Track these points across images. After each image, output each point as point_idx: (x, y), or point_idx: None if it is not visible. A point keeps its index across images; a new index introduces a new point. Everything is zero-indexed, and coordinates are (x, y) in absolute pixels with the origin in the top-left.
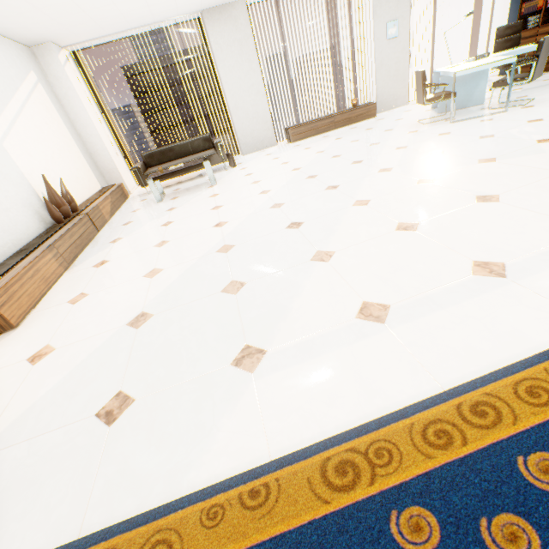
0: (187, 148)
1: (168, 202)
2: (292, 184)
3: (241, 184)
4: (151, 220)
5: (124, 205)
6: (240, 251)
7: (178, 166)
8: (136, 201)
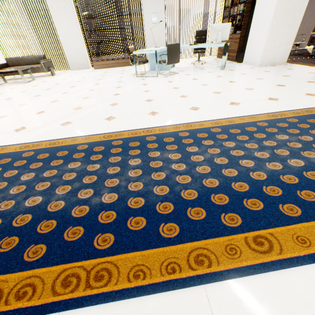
0: (31, 61)
1: None
2: (36, 91)
3: (30, 86)
4: None
5: None
6: None
7: (9, 70)
8: None
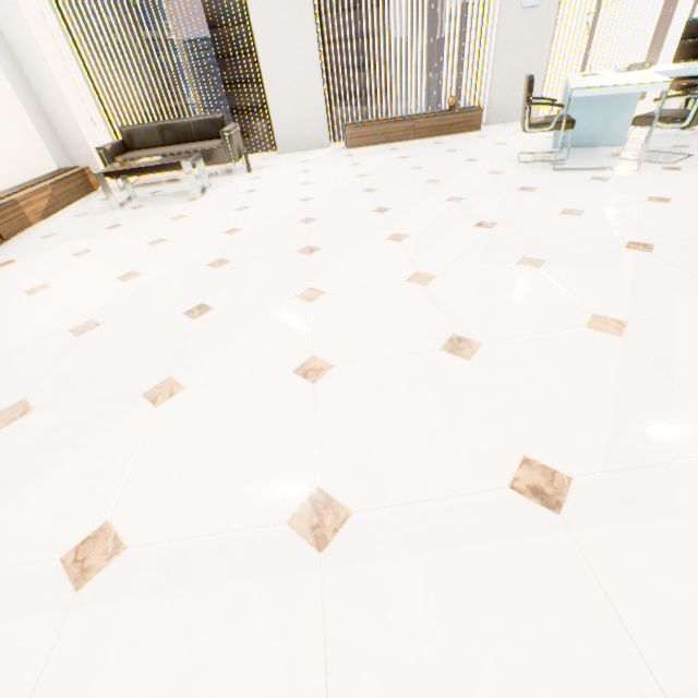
0: (187, 131)
1: (125, 211)
2: (274, 228)
3: (224, 207)
4: (74, 240)
5: (80, 201)
6: (92, 340)
7: (150, 160)
8: (99, 198)
